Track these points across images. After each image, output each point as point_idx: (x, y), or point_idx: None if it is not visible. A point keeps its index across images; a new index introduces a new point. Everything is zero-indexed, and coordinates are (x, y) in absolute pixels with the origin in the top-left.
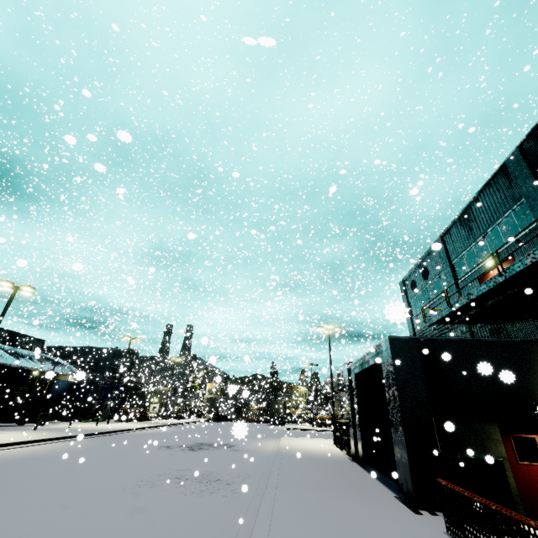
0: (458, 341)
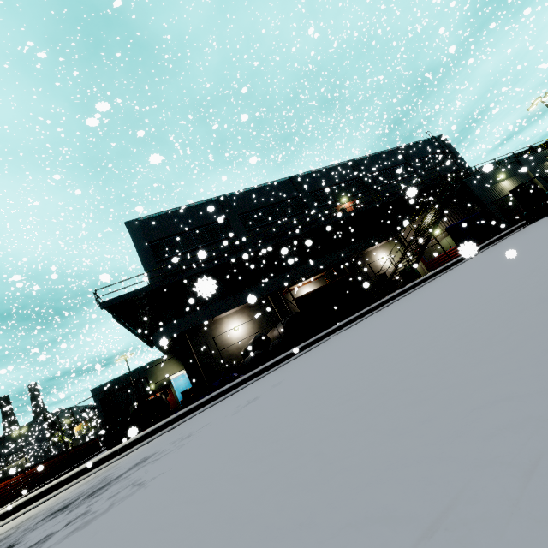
0: (121, 376)
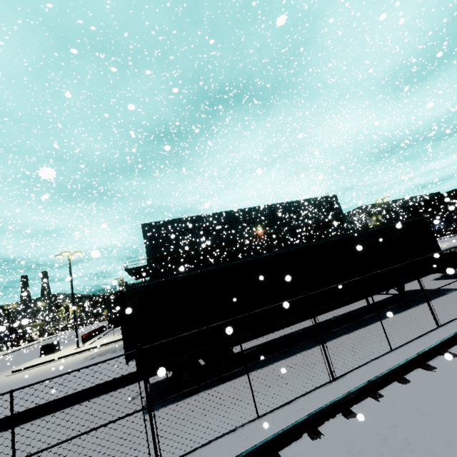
0: None
